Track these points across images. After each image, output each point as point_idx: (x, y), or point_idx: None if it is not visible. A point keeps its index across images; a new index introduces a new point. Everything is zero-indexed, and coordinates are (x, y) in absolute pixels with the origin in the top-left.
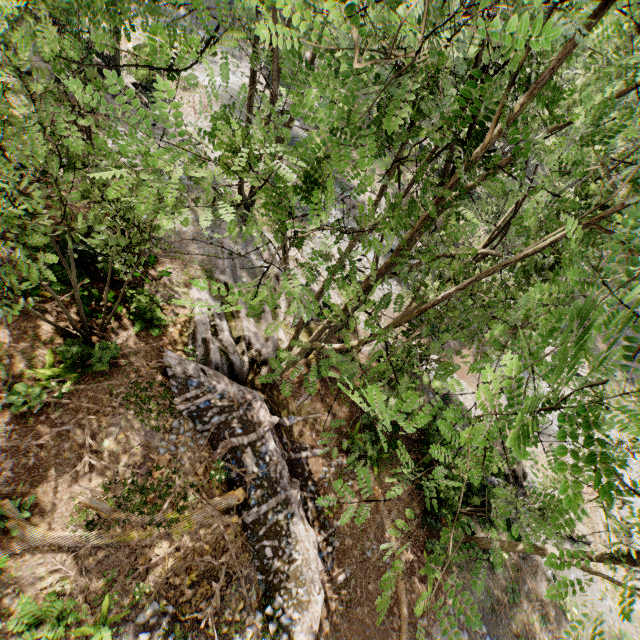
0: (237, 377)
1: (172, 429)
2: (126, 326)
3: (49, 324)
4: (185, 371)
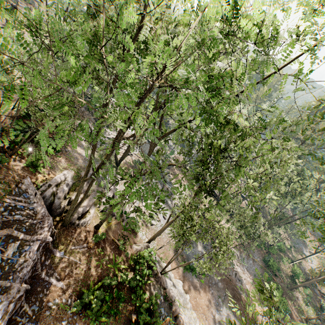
0: (51, 212)
1: None
2: (22, 161)
3: None
4: (27, 189)
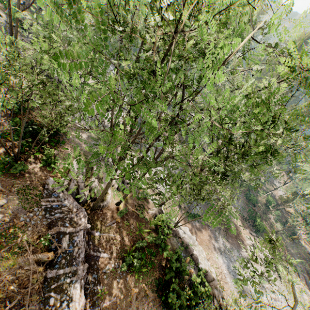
0: (79, 202)
1: (33, 211)
2: (37, 162)
3: (4, 150)
4: (54, 188)
